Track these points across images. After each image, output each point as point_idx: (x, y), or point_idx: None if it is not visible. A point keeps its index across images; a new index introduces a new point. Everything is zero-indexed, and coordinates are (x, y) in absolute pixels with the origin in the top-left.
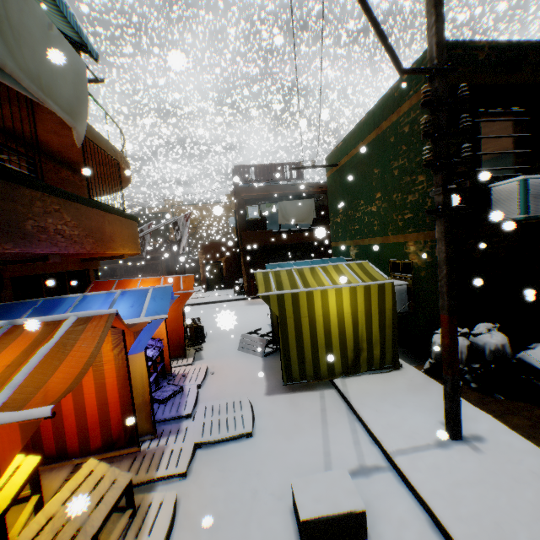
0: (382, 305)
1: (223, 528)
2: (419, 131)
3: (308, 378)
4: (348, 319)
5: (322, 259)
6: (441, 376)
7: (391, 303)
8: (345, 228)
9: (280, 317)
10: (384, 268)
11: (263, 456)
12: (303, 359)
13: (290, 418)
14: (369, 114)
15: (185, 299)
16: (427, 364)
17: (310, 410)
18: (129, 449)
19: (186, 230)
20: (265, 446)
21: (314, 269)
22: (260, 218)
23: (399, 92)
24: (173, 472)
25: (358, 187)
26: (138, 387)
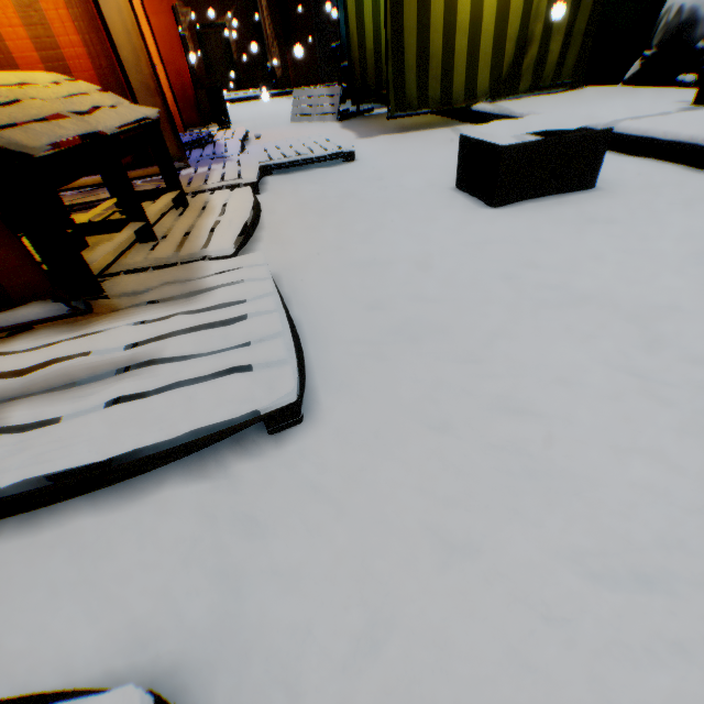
0: None
1: (346, 211)
2: None
3: (431, 105)
4: None
5: None
6: (654, 85)
7: None
8: None
9: None
10: None
11: (382, 170)
12: (426, 63)
13: (411, 145)
14: None
15: None
16: (635, 68)
17: (440, 139)
18: (145, 170)
19: None
20: (381, 164)
21: None
22: None
23: None
24: (235, 182)
25: None
26: (122, 46)
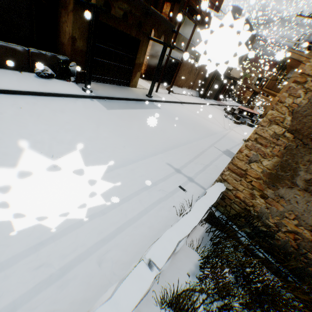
0: None
1: None
2: None
3: None
4: None
5: None
6: None
7: None
8: None
9: None
10: None
11: None
12: None
13: None
14: None
15: None
16: None
17: None
18: None
19: None
20: None
21: None
22: None
23: None
24: None
25: None
26: None
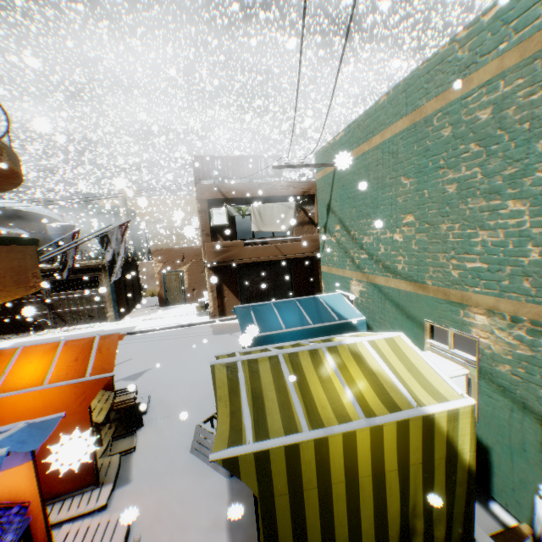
0: (452, 446)
1: None
2: (521, 117)
3: None
4: (392, 481)
5: (314, 296)
6: None
7: (468, 441)
8: (344, 252)
9: (261, 496)
10: (413, 329)
11: None
12: None
13: None
14: (398, 89)
15: (94, 390)
16: None
17: None
18: None
19: (122, 247)
20: None
21: (317, 354)
22: (228, 223)
23: (470, 46)
24: None
25: (369, 200)
26: None
